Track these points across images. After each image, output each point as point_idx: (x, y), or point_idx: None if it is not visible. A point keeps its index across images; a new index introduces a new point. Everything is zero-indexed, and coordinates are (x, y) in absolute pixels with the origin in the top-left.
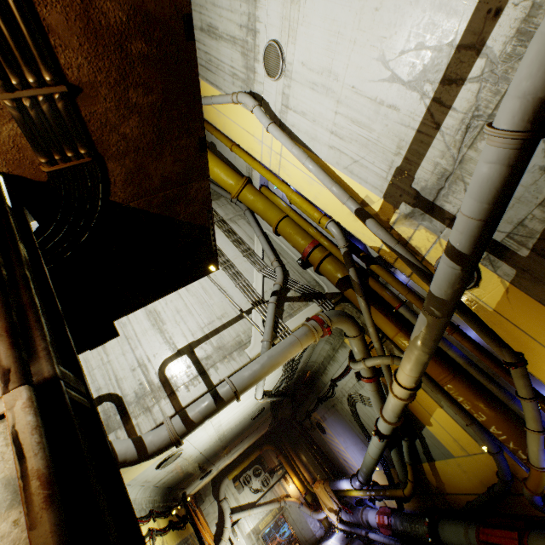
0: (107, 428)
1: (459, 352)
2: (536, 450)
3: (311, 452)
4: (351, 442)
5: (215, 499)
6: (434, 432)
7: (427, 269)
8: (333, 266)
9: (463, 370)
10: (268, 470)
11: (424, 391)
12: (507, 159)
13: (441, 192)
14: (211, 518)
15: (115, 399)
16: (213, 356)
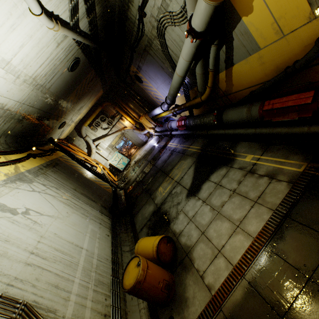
0: None
1: None
2: None
3: (135, 101)
4: (161, 81)
5: (81, 138)
6: (250, 23)
7: None
8: None
9: None
10: (110, 117)
11: None
12: None
13: None
14: (82, 146)
15: None
16: None
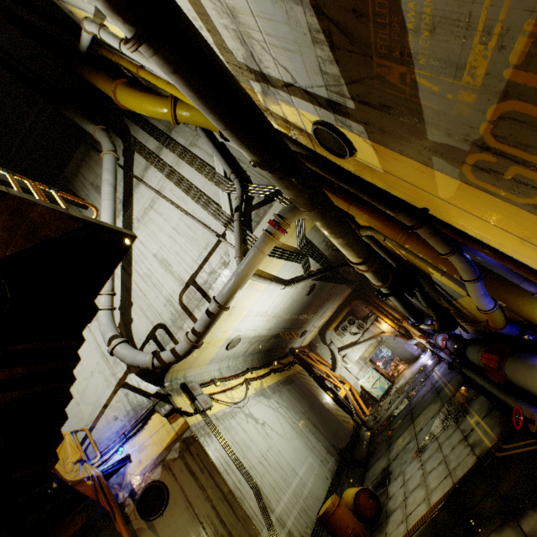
0: (164, 344)
1: None
2: (474, 297)
3: None
4: None
5: (325, 344)
6: (438, 279)
7: (306, 150)
8: None
9: None
10: (361, 318)
11: None
12: (163, 68)
13: (256, 59)
14: (326, 356)
15: (162, 326)
16: (208, 280)
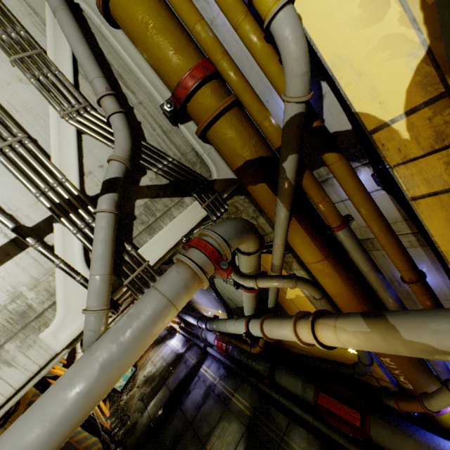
0: None
1: (395, 294)
2: (445, 406)
3: None
4: (200, 292)
5: None
6: None
7: None
8: (239, 132)
9: (381, 305)
10: None
11: (310, 302)
12: None
13: None
14: None
15: None
16: None
